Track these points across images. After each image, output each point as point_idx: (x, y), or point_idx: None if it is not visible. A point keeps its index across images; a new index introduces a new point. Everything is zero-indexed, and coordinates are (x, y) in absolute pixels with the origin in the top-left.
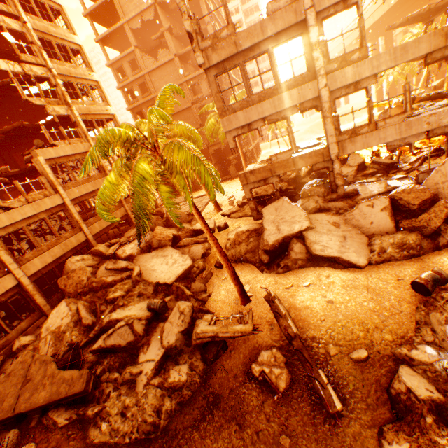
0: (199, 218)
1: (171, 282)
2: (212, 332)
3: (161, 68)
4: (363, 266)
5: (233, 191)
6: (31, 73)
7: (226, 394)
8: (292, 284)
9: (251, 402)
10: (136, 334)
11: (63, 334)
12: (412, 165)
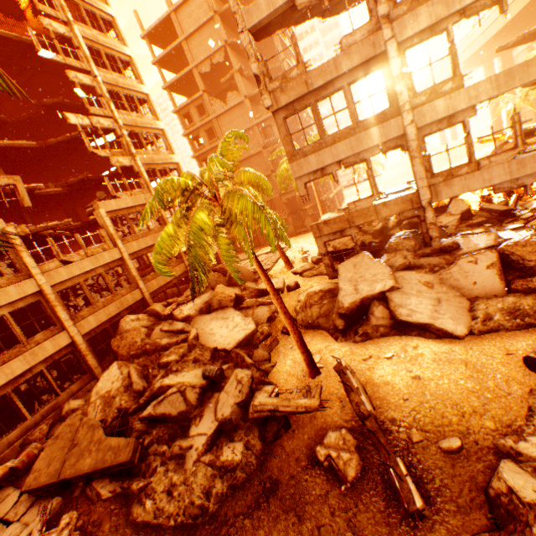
0: (261, 274)
1: (230, 348)
2: (271, 405)
3: (230, 112)
4: (462, 336)
5: (308, 246)
6: (98, 125)
7: (285, 480)
8: (371, 355)
9: (313, 491)
10: (189, 404)
11: (112, 399)
12: (534, 212)
